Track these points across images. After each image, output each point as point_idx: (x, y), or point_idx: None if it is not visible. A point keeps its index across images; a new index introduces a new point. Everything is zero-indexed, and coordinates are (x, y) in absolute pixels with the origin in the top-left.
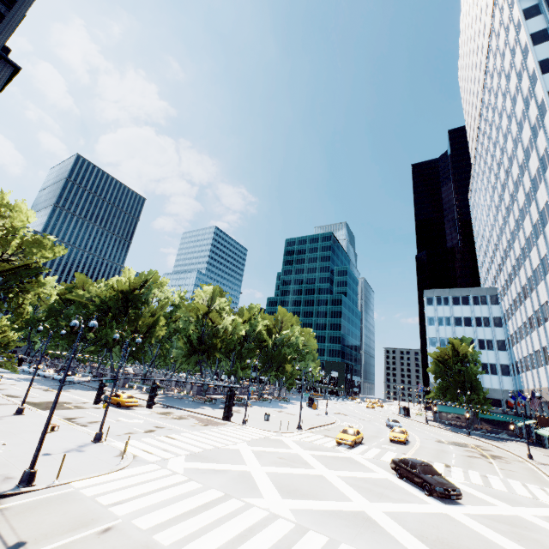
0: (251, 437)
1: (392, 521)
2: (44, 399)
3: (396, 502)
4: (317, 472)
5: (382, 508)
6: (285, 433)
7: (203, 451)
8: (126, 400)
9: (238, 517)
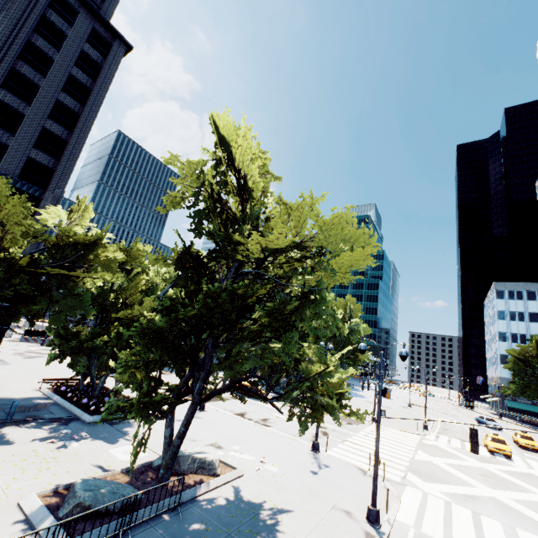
0: (409, 441)
1: None
2: None
3: None
4: None
5: None
6: (424, 435)
7: (411, 465)
8: None
9: None
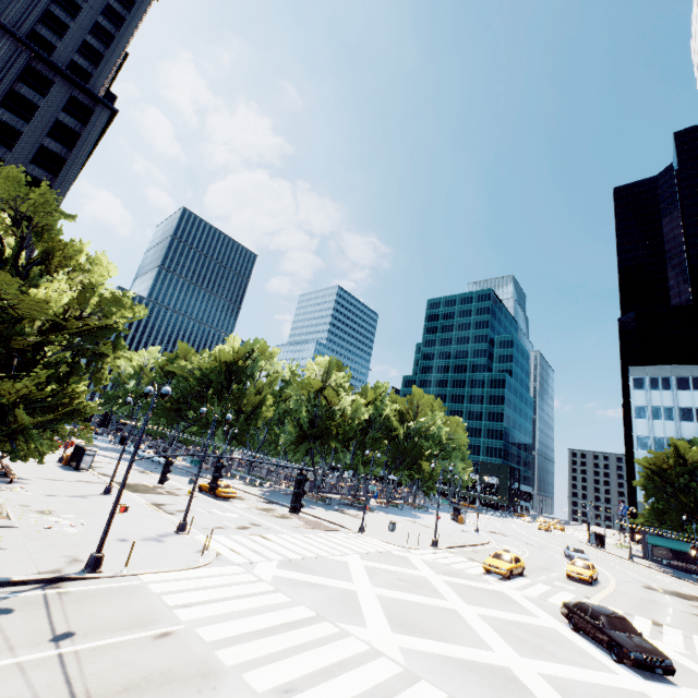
0: (367, 548)
1: (551, 688)
2: (137, 481)
3: (563, 663)
4: (449, 604)
5: (538, 667)
6: (413, 549)
7: (302, 559)
8: (222, 489)
9: (327, 646)
